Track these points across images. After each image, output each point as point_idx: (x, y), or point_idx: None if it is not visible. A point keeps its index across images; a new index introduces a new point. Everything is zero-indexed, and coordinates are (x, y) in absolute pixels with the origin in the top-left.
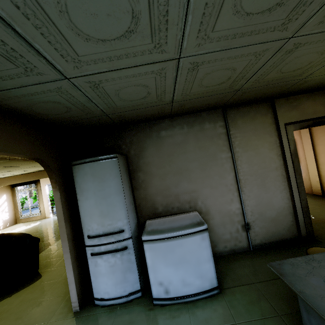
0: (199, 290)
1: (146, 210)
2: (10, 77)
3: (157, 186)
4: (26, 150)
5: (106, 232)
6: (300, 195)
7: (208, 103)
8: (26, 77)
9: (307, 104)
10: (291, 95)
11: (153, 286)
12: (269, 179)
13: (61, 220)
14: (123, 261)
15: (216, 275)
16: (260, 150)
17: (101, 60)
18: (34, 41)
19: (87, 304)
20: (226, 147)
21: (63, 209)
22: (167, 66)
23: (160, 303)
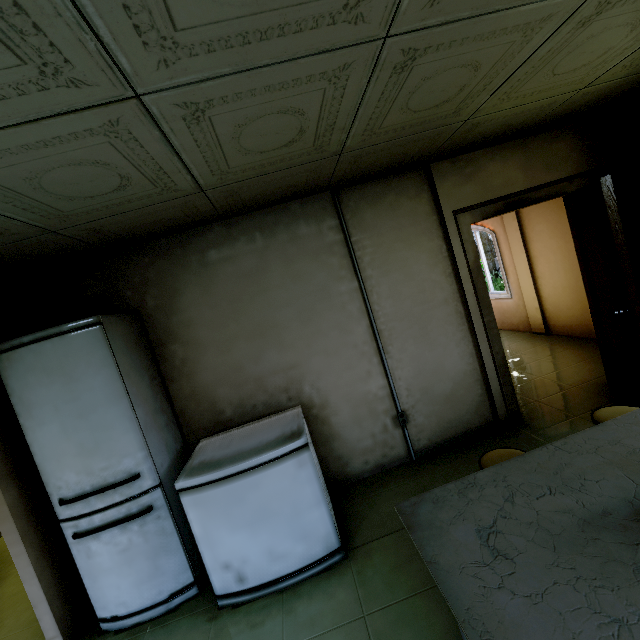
0: (305, 562)
1: (199, 419)
2: None
3: (216, 366)
4: None
5: (99, 486)
6: (492, 345)
7: (293, 184)
8: None
9: (492, 168)
10: (461, 152)
11: (213, 574)
12: (434, 323)
13: None
14: (148, 535)
15: (335, 528)
16: (413, 268)
17: None
18: None
19: (85, 633)
20: (346, 269)
21: None
22: (122, 116)
23: (232, 603)
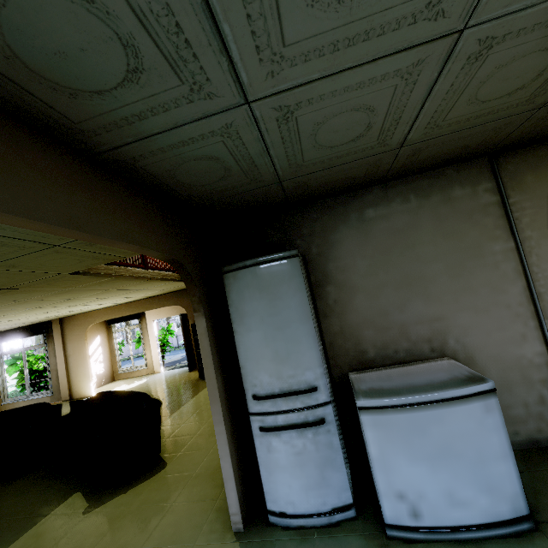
0: (488, 518)
1: (344, 355)
2: (164, 109)
3: (363, 309)
4: (163, 245)
5: (285, 390)
6: None
7: (467, 145)
8: (187, 106)
9: None
10: None
11: (385, 500)
12: None
13: (209, 366)
14: (319, 445)
15: (523, 491)
16: None
17: (318, 52)
18: (225, 19)
19: (254, 520)
20: (501, 229)
21: (211, 348)
22: (430, 55)
23: (402, 537)
